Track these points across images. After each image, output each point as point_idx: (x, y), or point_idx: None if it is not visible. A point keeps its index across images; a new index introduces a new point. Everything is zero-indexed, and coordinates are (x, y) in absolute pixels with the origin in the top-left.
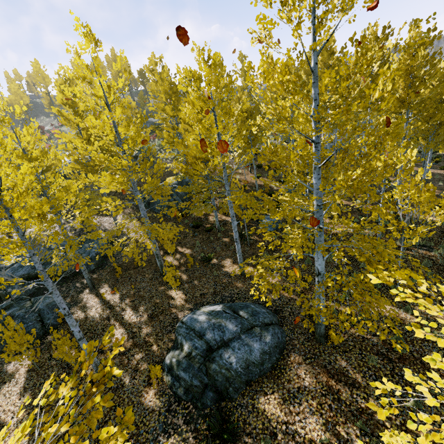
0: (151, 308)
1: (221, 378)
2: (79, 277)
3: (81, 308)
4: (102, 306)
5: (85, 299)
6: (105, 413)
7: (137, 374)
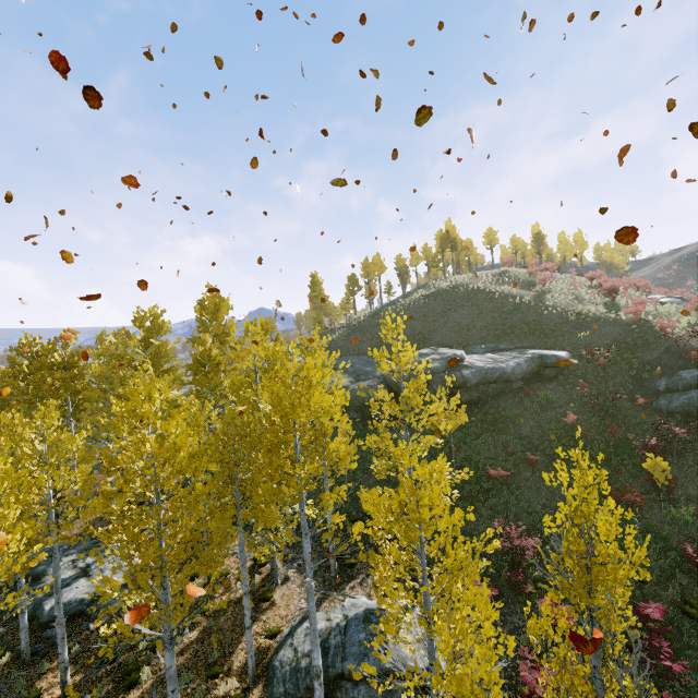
0: None
1: None
2: None
3: None
4: None
5: None
6: None
7: None
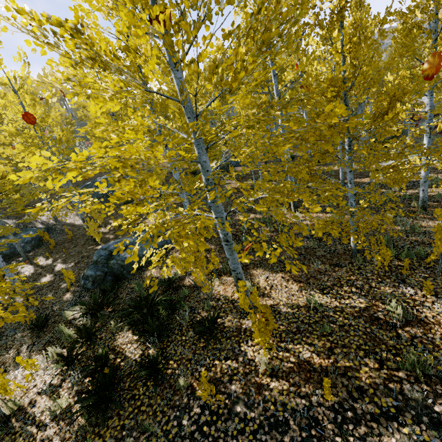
0: (79, 258)
1: (117, 266)
2: (15, 258)
3: (15, 274)
4: (35, 268)
5: (20, 268)
6: (29, 314)
7: (59, 290)
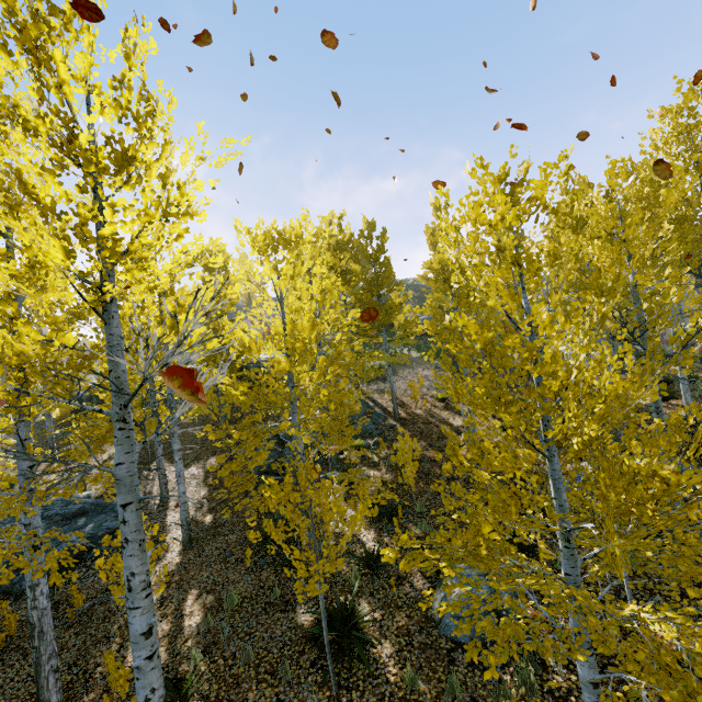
0: None
1: None
2: None
3: None
4: None
5: None
6: None
7: None
